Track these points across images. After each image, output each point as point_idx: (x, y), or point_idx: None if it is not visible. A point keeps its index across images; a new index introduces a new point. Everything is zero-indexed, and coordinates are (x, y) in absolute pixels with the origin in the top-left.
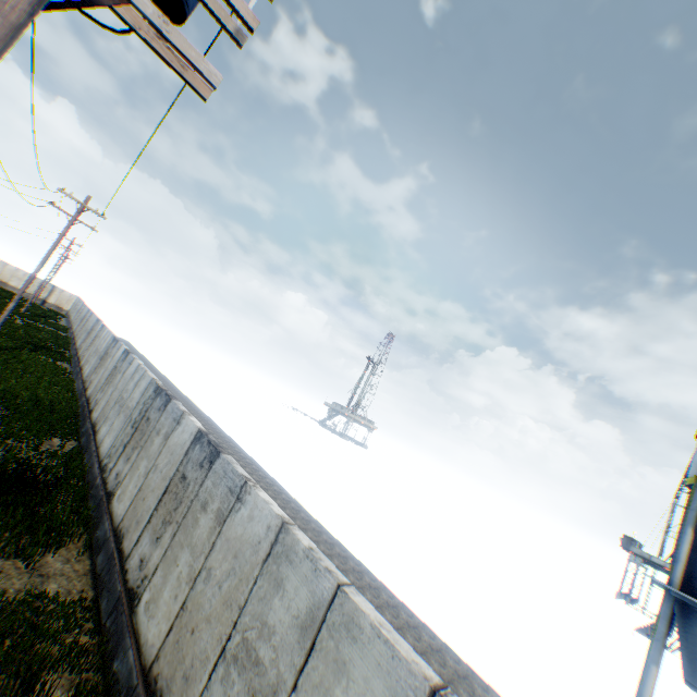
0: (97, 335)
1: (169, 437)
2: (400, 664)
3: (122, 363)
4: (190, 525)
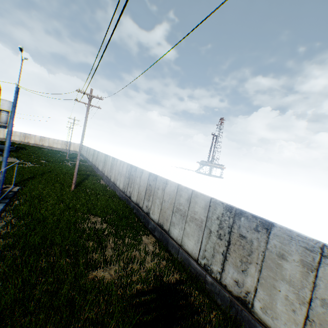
0: (112, 164)
1: (316, 269)
2: None
3: (154, 182)
4: None
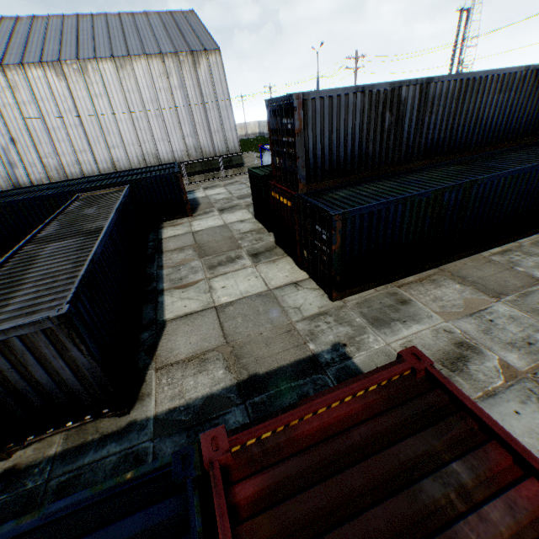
0: None
1: None
2: None
3: None
4: None
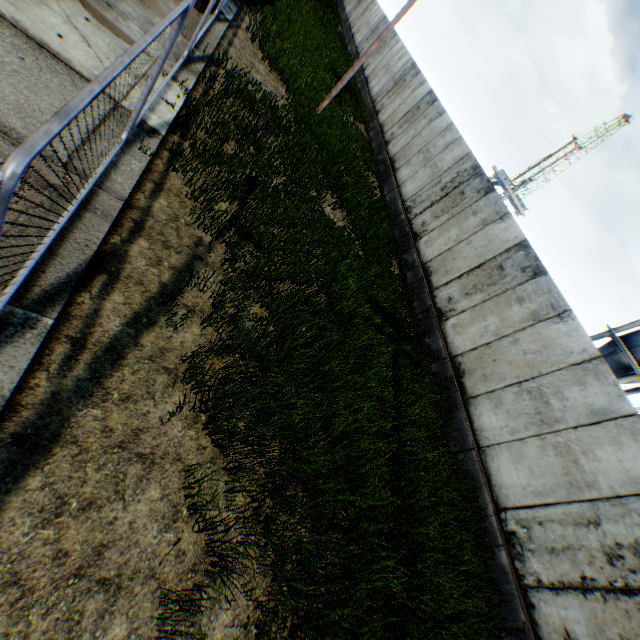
0: (367, 9)
1: (415, 91)
2: (466, 149)
3: (390, 41)
4: (416, 123)
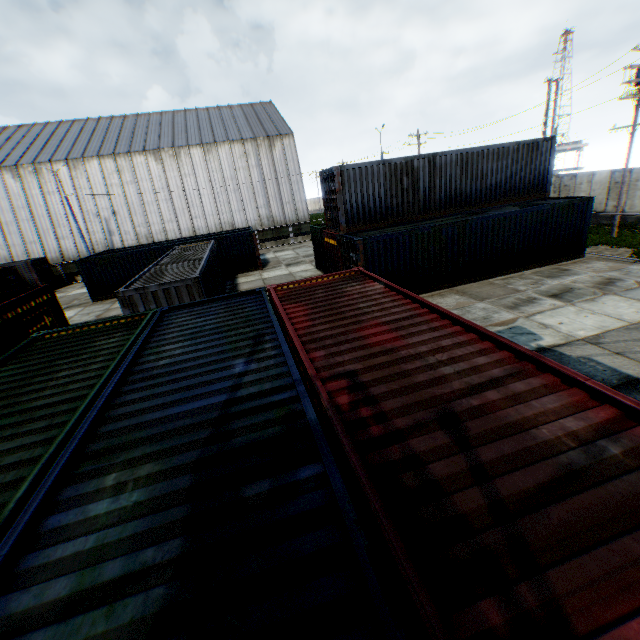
0: None
1: (590, 181)
2: None
3: None
4: (632, 188)
